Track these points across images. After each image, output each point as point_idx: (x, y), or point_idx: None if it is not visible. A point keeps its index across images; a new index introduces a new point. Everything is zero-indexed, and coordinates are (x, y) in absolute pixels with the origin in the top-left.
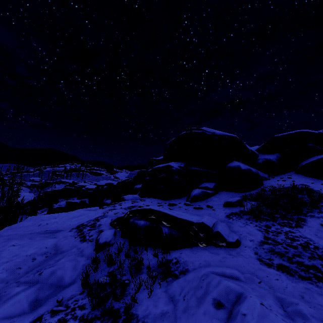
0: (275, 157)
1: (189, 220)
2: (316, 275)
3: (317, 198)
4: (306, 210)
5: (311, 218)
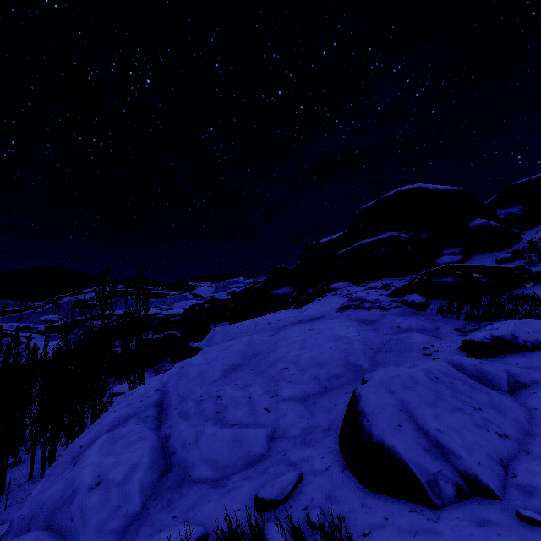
0: (519, 209)
1: (504, 266)
2: None
3: None
4: None
5: None
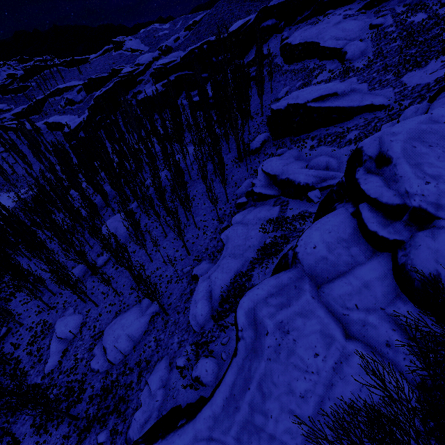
0: None
1: None
2: None
3: None
4: None
5: None
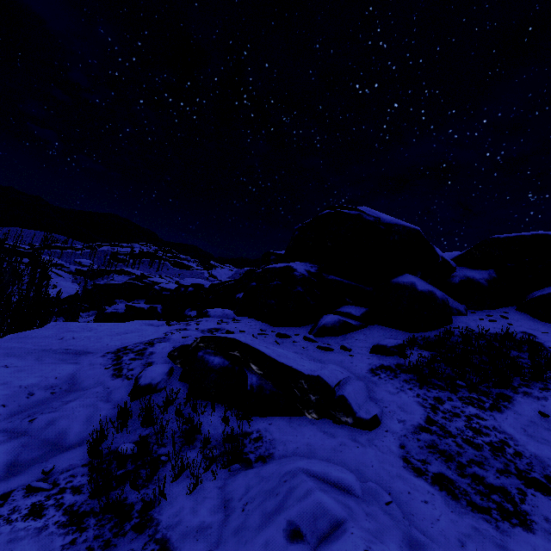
0: (486, 276)
1: (296, 368)
2: (502, 506)
3: (546, 361)
4: (519, 382)
5: (524, 398)
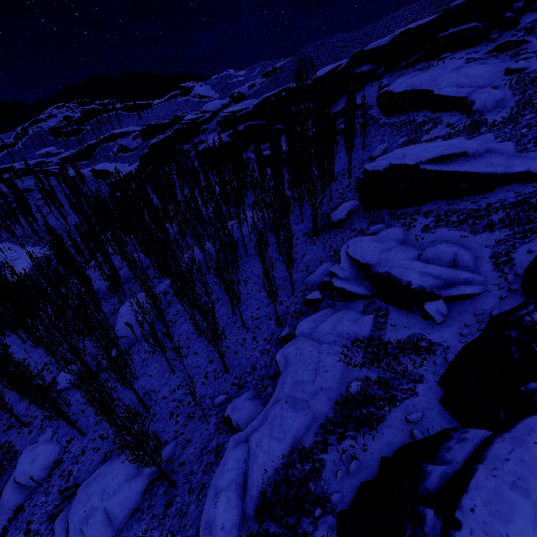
0: (522, 4)
1: (519, 39)
2: None
3: None
4: None
5: None
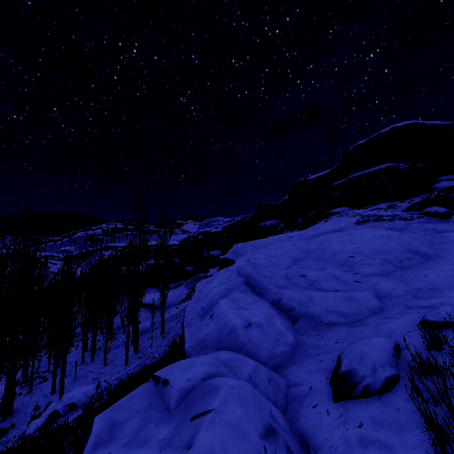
0: None
1: None
2: None
3: None
4: None
5: None
